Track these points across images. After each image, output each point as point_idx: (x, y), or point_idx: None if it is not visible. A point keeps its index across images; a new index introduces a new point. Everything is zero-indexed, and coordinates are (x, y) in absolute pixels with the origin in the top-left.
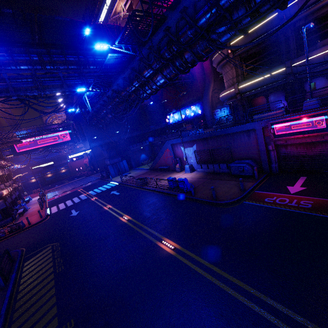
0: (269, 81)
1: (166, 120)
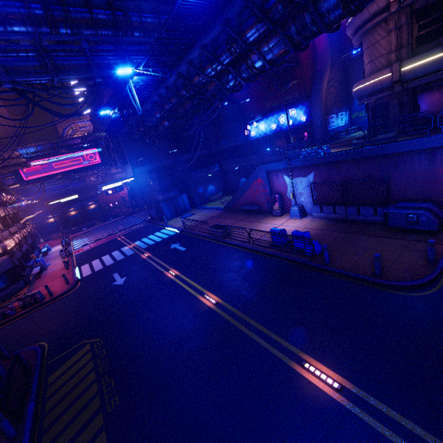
0: None
1: (245, 133)
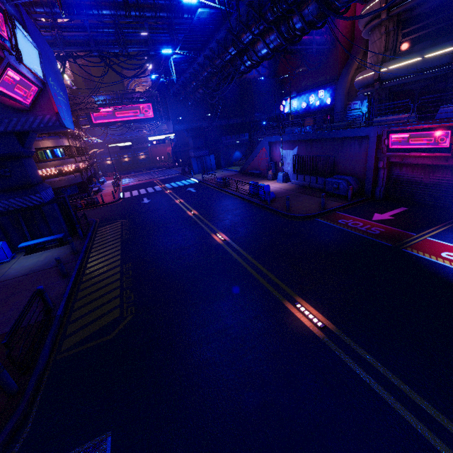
0: (425, 66)
1: (281, 108)
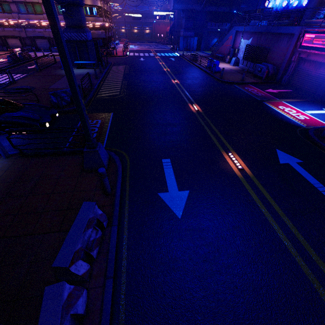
0: None
1: (266, 3)
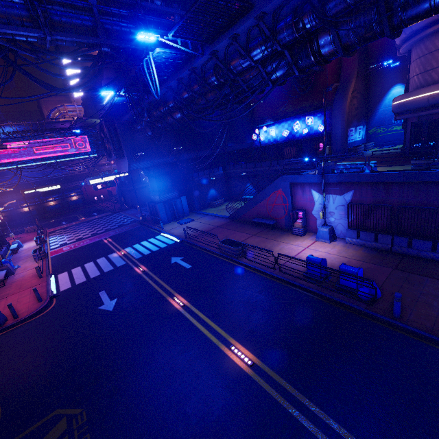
0: None
1: (253, 137)
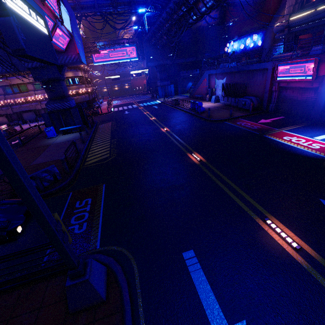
0: (319, 15)
1: (225, 49)
